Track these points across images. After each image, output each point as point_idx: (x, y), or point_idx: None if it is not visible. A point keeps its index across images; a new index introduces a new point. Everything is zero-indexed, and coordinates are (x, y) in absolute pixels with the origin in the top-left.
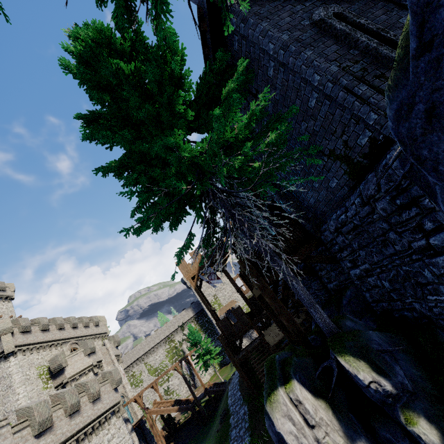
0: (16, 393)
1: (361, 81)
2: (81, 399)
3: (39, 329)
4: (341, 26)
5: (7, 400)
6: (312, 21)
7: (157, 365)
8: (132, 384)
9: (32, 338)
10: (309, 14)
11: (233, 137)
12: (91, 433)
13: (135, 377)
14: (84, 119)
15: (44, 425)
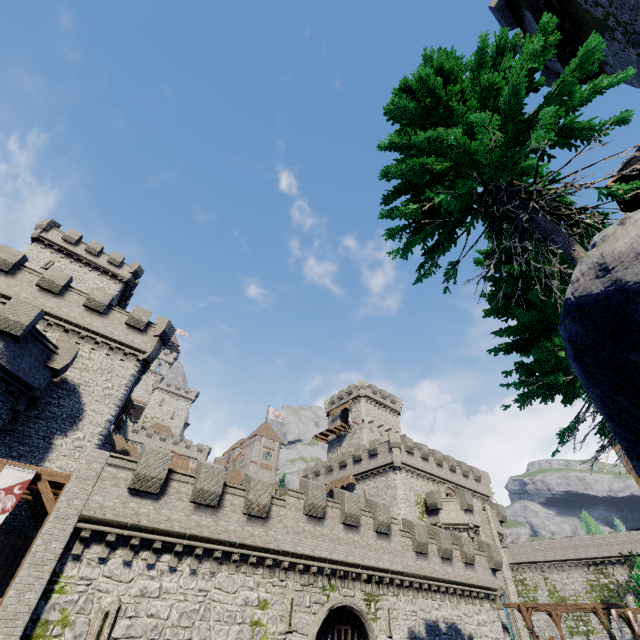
0: (398, 507)
1: None
2: (453, 551)
3: (420, 455)
4: None
5: (392, 509)
6: None
7: (567, 596)
8: (520, 595)
9: (413, 462)
10: None
11: None
12: (460, 595)
13: (525, 586)
14: (483, 295)
15: (421, 547)
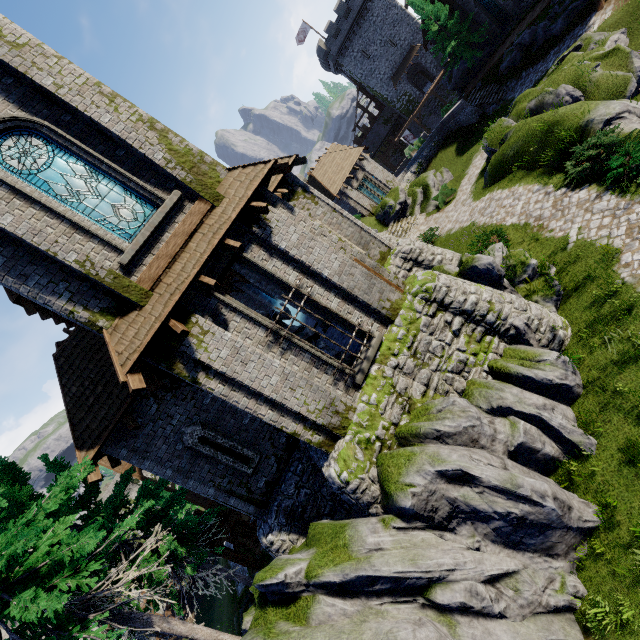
0: None
1: (230, 493)
2: None
3: None
4: (207, 452)
5: None
6: (184, 445)
7: None
8: None
9: None
10: (179, 436)
11: (158, 541)
12: None
13: None
14: None
15: None
